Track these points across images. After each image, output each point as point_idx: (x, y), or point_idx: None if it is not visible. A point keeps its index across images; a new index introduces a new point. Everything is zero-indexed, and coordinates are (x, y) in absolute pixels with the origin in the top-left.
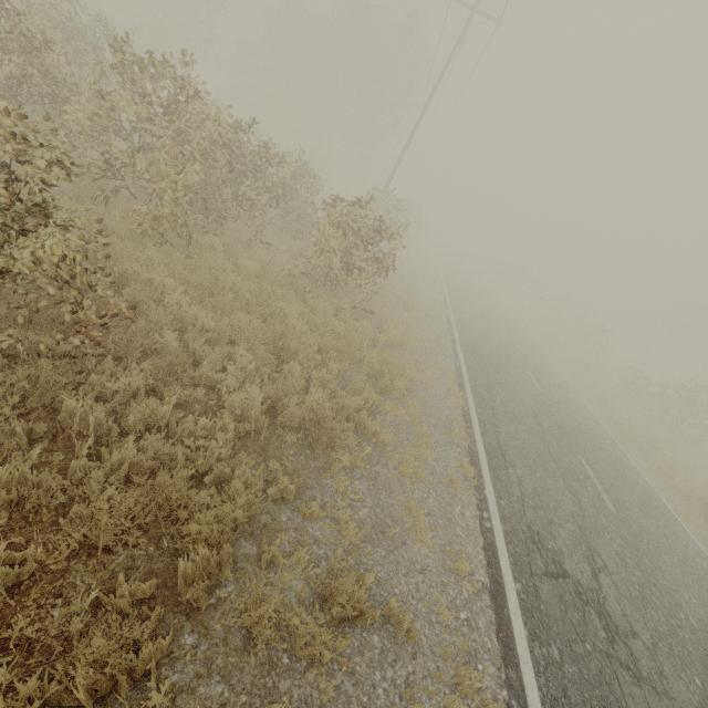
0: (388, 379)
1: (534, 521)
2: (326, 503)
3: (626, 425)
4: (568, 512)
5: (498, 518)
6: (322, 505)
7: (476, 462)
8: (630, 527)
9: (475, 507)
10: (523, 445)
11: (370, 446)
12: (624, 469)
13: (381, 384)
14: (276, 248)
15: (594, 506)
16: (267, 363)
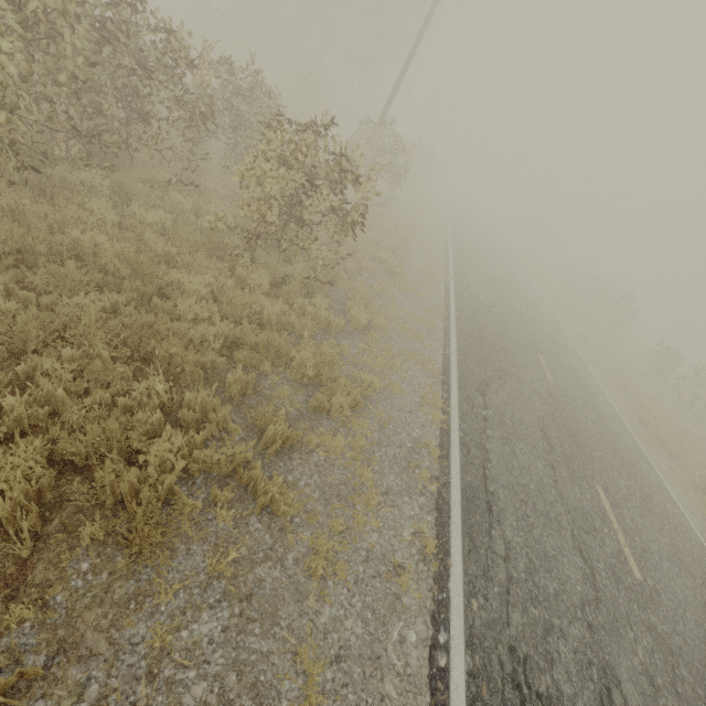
0: (328, 392)
1: (522, 634)
2: (110, 693)
3: (653, 420)
4: (575, 599)
5: (462, 642)
6: (97, 700)
7: (444, 524)
8: (660, 603)
9: (427, 618)
10: (521, 478)
11: (261, 522)
12: (651, 492)
13: (313, 400)
14: (211, 193)
15: (613, 574)
16: (117, 376)
